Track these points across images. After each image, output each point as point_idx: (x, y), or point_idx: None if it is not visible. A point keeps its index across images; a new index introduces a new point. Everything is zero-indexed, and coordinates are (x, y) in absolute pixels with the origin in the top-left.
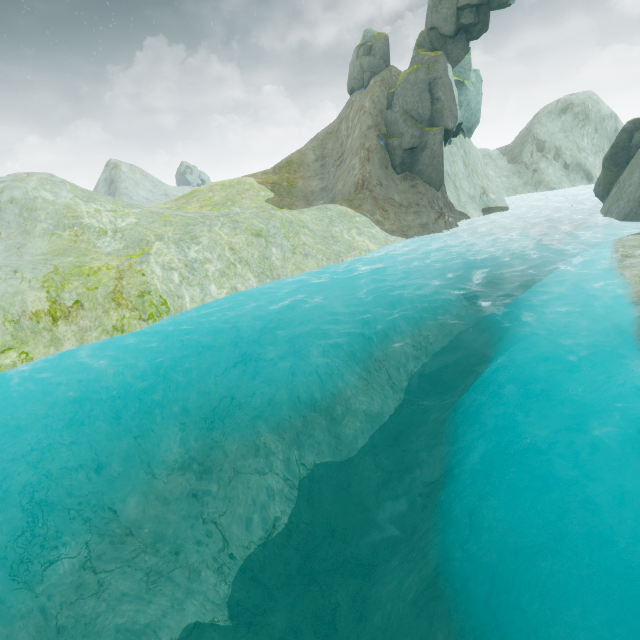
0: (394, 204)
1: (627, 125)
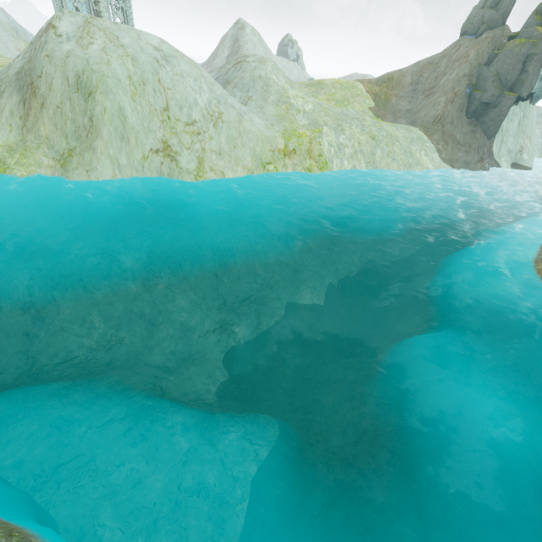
0: (454, 141)
1: None
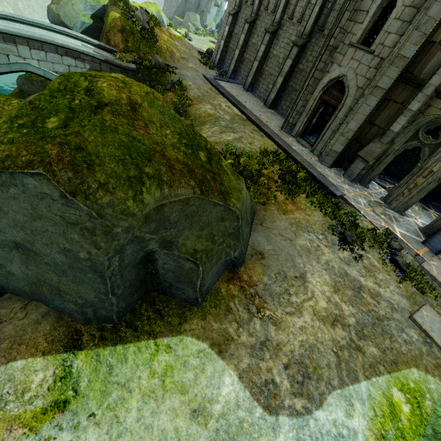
0: None
1: None
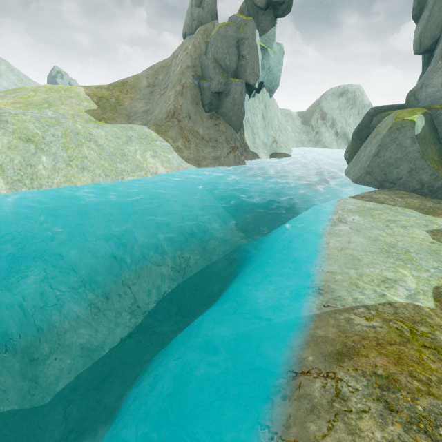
0: (197, 136)
1: (370, 110)
